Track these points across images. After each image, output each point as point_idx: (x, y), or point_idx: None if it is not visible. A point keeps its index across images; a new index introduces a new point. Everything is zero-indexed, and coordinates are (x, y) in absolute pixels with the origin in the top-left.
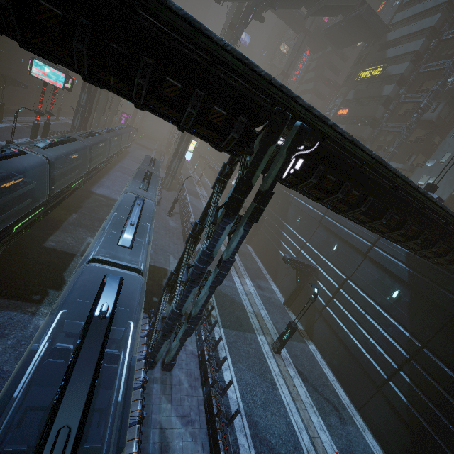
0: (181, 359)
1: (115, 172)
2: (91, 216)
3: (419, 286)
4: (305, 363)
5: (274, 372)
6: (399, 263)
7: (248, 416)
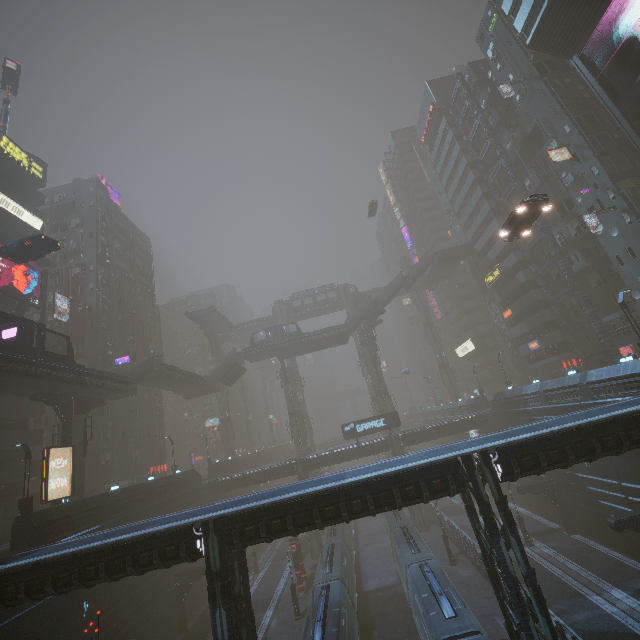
0: None
1: (364, 550)
2: (388, 623)
3: None
4: None
5: None
6: None
7: None
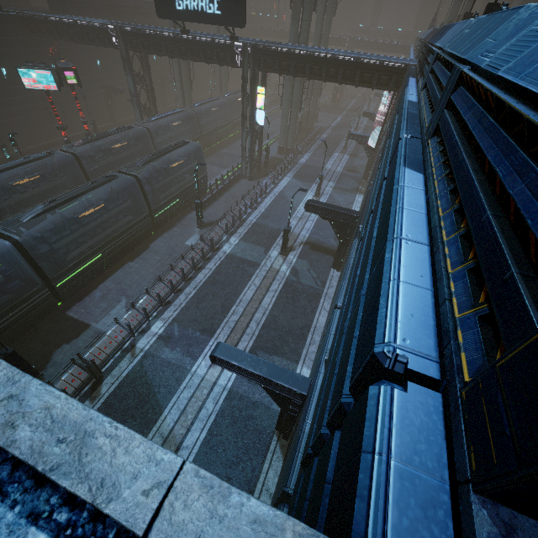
0: None
1: None
2: None
3: None
4: None
5: None
6: None
7: None
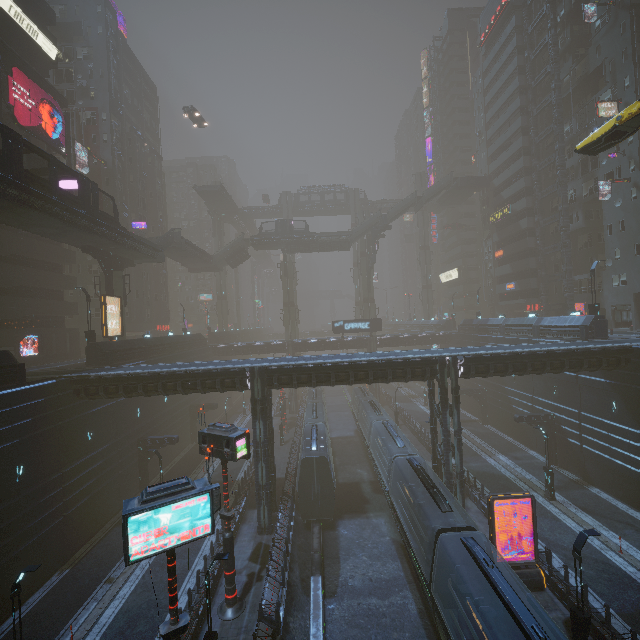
0: (471, 515)
1: (329, 414)
2: (345, 455)
3: (620, 390)
4: (587, 502)
5: (554, 512)
6: (600, 379)
7: (538, 536)
